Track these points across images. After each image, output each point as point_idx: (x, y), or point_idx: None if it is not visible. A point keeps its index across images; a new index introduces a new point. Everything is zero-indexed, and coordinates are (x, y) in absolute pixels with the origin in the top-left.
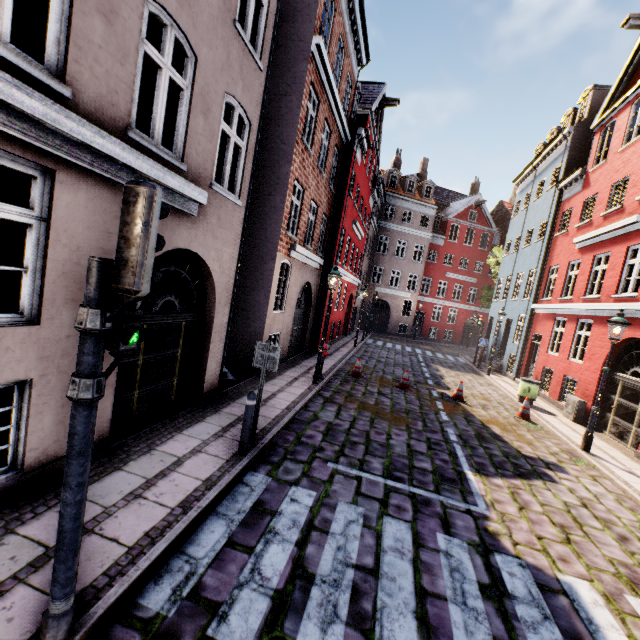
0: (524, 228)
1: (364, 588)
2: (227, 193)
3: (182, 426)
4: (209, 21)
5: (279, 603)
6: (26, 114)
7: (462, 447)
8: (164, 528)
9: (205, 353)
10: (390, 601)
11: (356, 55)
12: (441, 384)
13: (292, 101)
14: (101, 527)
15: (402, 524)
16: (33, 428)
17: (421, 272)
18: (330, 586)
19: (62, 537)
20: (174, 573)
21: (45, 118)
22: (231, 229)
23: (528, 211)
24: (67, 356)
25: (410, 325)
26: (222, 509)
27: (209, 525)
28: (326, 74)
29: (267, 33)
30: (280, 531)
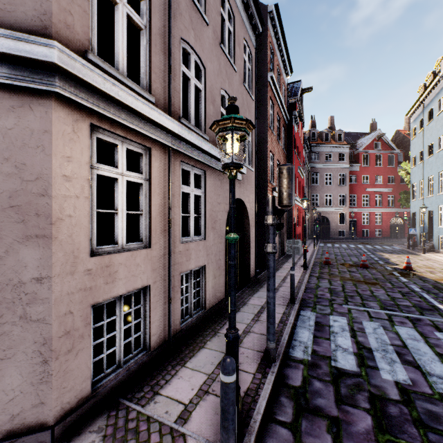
0: (424, 145)
1: (403, 352)
2: (249, 166)
3: (250, 294)
4: (236, 88)
5: (359, 357)
6: (203, 151)
7: (427, 294)
8: (280, 330)
9: (248, 255)
10: (422, 357)
11: (284, 72)
12: (390, 263)
13: (262, 109)
14: (252, 330)
15: (408, 329)
16: (207, 289)
17: (347, 192)
18: (382, 351)
19: (271, 313)
20: (298, 346)
21: (208, 151)
22: (251, 184)
23: (424, 132)
24: (212, 254)
25: (347, 230)
26: (300, 325)
27: (299, 331)
28: (275, 89)
29: (253, 82)
30: (338, 332)
